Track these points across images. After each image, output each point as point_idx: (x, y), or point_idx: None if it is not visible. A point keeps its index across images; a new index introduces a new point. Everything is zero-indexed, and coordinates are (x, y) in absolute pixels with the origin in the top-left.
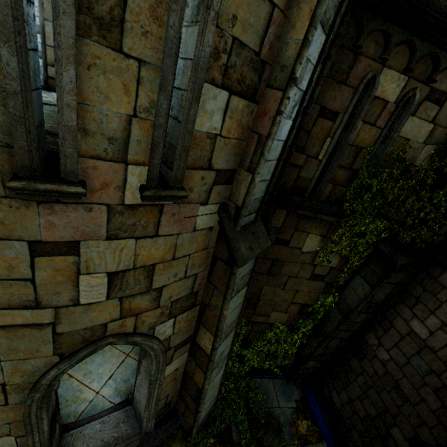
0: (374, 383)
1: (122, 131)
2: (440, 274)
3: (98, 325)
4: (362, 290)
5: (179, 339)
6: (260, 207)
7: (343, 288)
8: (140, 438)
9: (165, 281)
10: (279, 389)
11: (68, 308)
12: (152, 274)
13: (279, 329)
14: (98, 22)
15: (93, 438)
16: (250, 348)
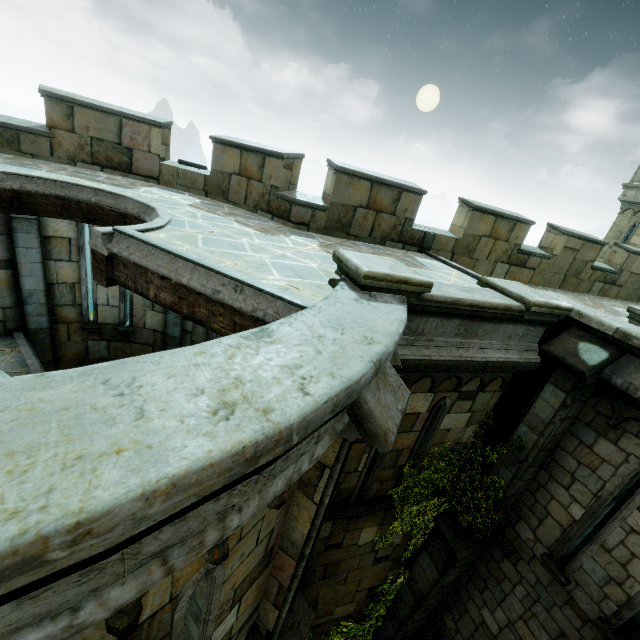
0: None
1: None
2: (501, 559)
3: None
4: (431, 573)
5: None
6: (295, 592)
7: (412, 563)
8: None
9: None
10: None
11: None
12: None
13: (346, 627)
14: None
15: None
16: None
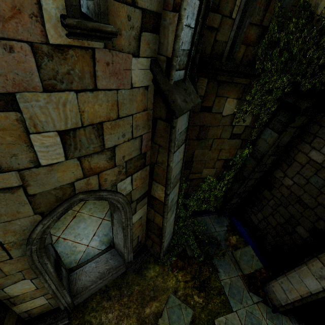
0: (281, 202)
1: None
2: None
3: (66, 185)
4: (271, 138)
5: (138, 194)
6: (187, 63)
7: (255, 141)
8: (125, 266)
9: (115, 140)
10: (214, 221)
11: (31, 170)
12: (102, 133)
13: (210, 180)
14: None
15: (92, 272)
16: (190, 198)
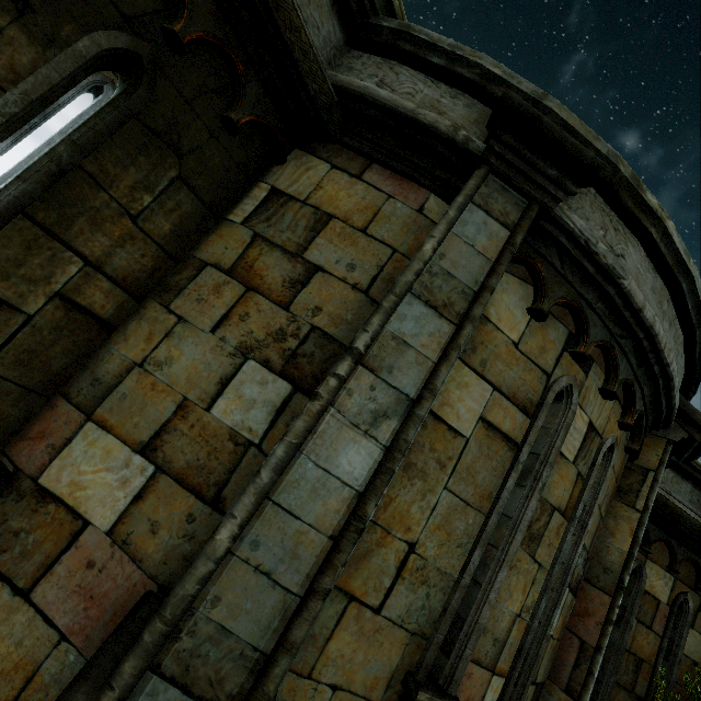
0: None
1: (506, 631)
2: None
3: None
4: None
5: None
6: None
7: None
8: None
9: None
10: None
11: None
12: None
13: None
14: (529, 534)
15: None
16: None
